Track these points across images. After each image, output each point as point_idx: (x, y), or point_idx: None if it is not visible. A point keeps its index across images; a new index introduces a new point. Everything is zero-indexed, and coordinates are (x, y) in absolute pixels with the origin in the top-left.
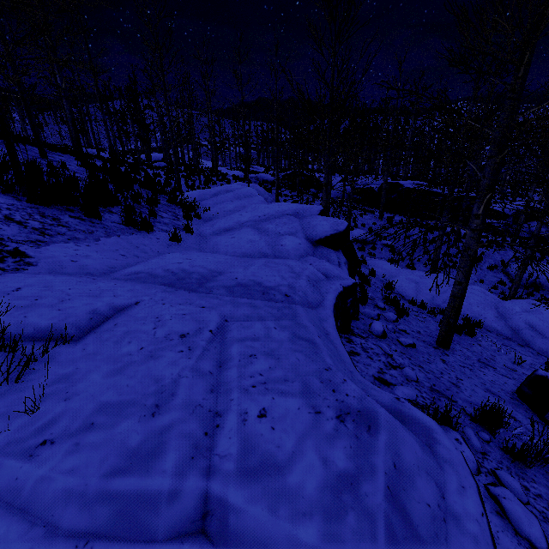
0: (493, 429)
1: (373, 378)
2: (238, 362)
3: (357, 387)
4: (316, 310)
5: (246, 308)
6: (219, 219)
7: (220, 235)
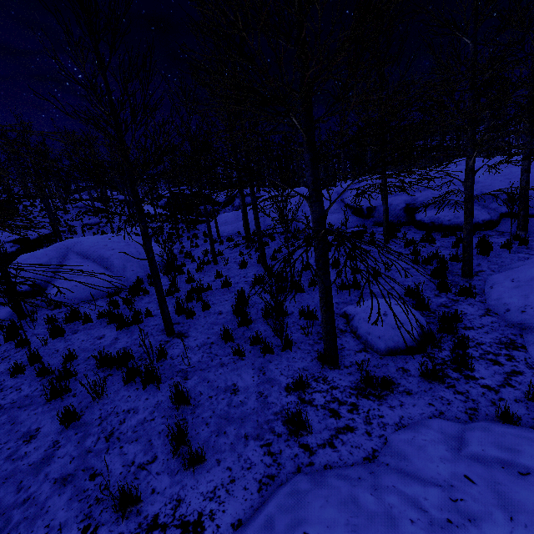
0: None
1: None
2: None
3: None
4: None
5: None
6: None
7: None
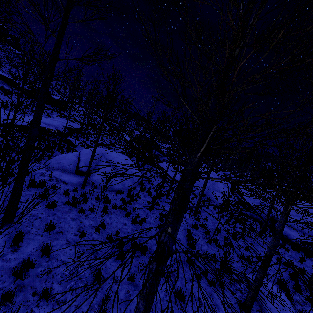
0: None
1: None
2: None
3: None
4: None
5: None
6: None
7: None
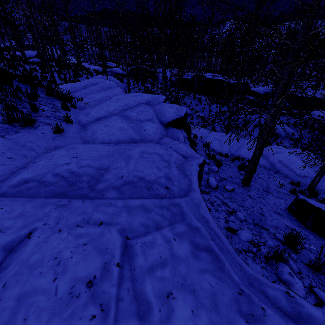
0: (296, 249)
1: (225, 230)
2: (159, 314)
3: (279, 319)
4: (189, 195)
5: (140, 213)
6: (91, 108)
7: (95, 123)
